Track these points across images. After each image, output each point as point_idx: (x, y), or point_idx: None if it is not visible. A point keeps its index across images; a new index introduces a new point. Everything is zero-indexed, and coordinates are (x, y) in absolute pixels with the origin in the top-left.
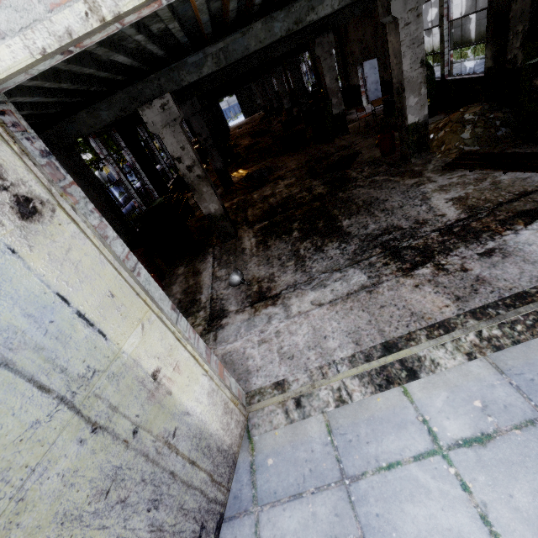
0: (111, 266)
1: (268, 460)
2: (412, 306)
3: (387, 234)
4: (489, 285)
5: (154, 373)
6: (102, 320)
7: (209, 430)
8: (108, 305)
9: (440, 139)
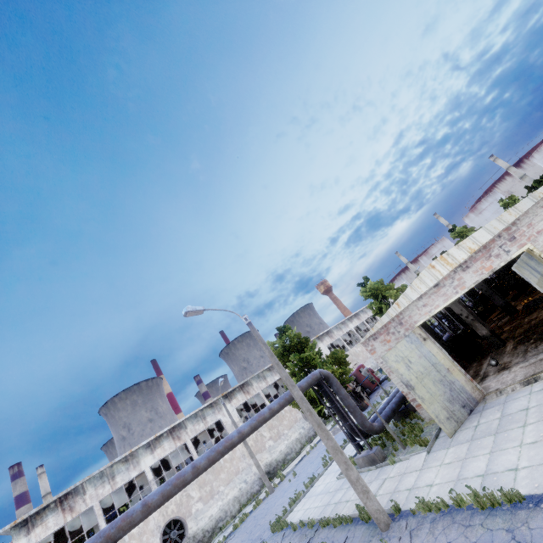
0: (436, 348)
1: (488, 404)
2: None
3: None
4: None
5: (447, 368)
6: (436, 356)
7: (466, 388)
8: (437, 354)
9: None
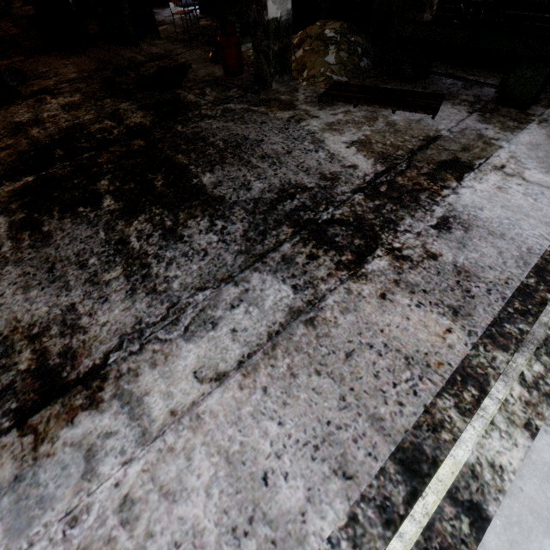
0: None
1: None
2: (399, 342)
3: (288, 199)
4: (479, 279)
5: None
6: None
7: None
8: None
9: (299, 60)
